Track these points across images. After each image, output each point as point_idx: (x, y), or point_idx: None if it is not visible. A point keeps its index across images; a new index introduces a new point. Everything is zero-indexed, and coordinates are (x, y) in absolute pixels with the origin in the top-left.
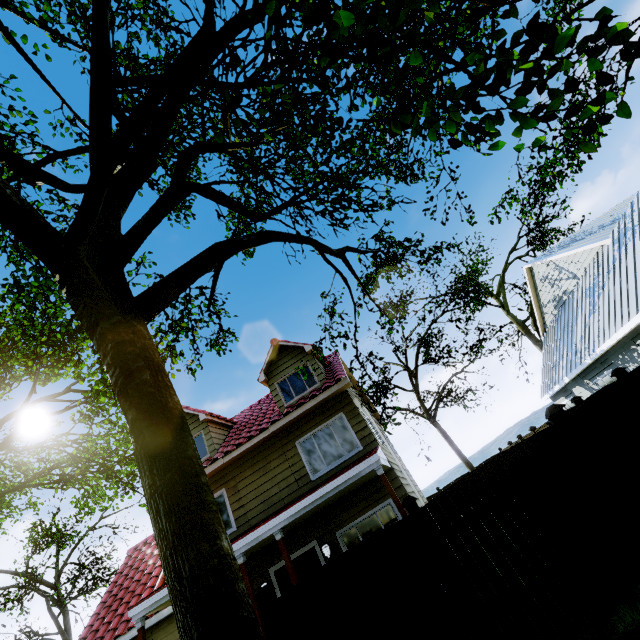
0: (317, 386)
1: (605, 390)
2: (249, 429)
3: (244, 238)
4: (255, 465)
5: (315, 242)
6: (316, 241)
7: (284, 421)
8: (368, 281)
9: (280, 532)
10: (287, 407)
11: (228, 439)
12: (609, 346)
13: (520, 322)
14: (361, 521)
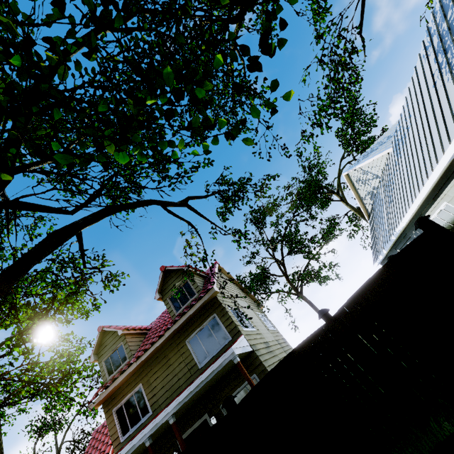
0: (196, 296)
1: (357, 292)
2: (155, 335)
3: (80, 221)
4: (160, 363)
5: (157, 202)
6: (158, 201)
7: (174, 327)
8: (221, 212)
9: (172, 417)
10: (176, 316)
11: (142, 344)
12: (403, 227)
13: (356, 209)
14: (236, 394)
